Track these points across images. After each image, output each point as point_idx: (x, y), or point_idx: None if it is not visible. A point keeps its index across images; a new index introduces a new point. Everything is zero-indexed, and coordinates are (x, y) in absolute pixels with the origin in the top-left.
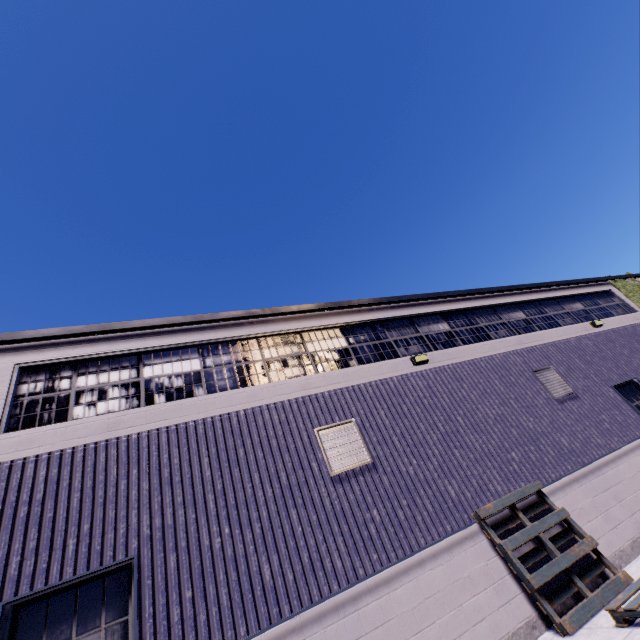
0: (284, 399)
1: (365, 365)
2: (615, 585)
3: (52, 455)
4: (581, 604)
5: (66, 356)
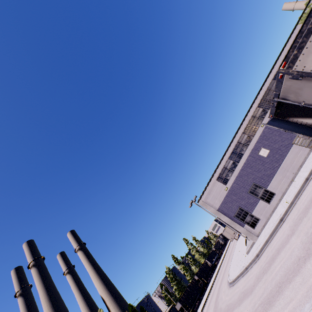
0: (248, 154)
1: (254, 136)
2: None
3: (233, 183)
4: None
5: (218, 175)
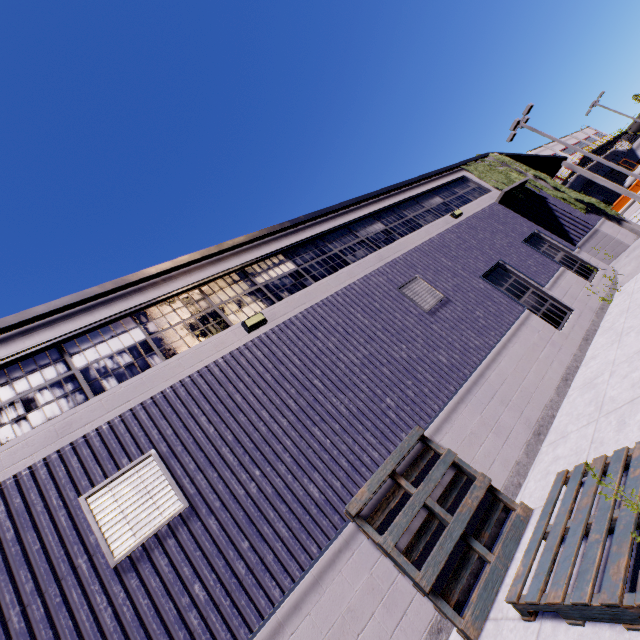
0: (19, 470)
1: (172, 358)
2: (516, 529)
3: None
4: (483, 583)
5: None
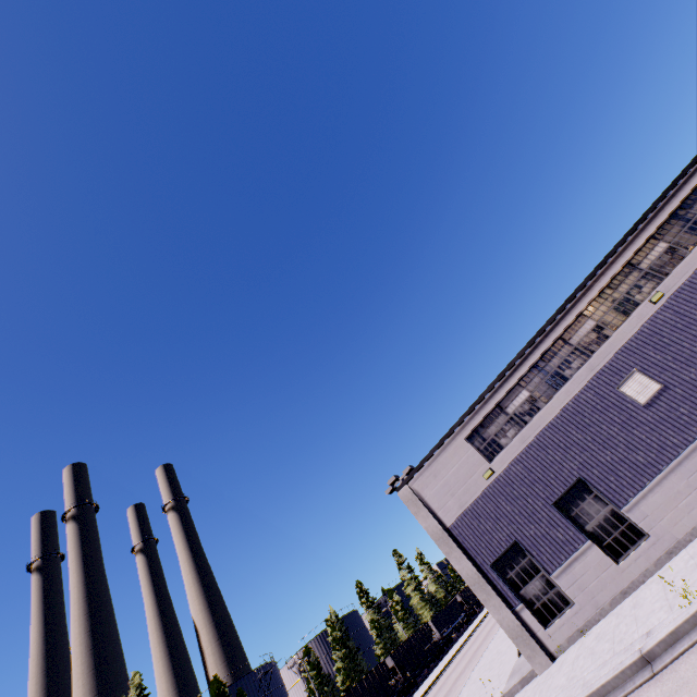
0: (585, 383)
1: (618, 330)
2: None
3: (514, 461)
4: None
5: (475, 425)
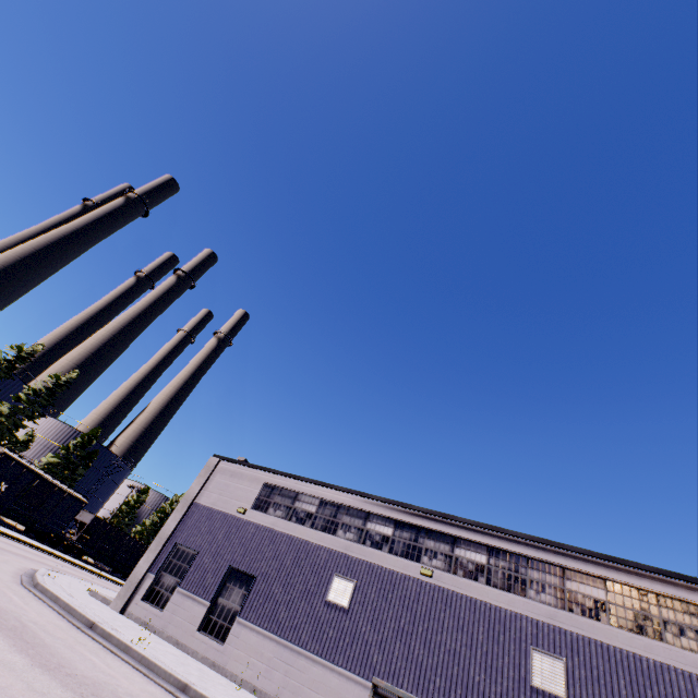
0: (334, 548)
1: (388, 554)
2: None
3: (257, 524)
4: None
5: (277, 484)
